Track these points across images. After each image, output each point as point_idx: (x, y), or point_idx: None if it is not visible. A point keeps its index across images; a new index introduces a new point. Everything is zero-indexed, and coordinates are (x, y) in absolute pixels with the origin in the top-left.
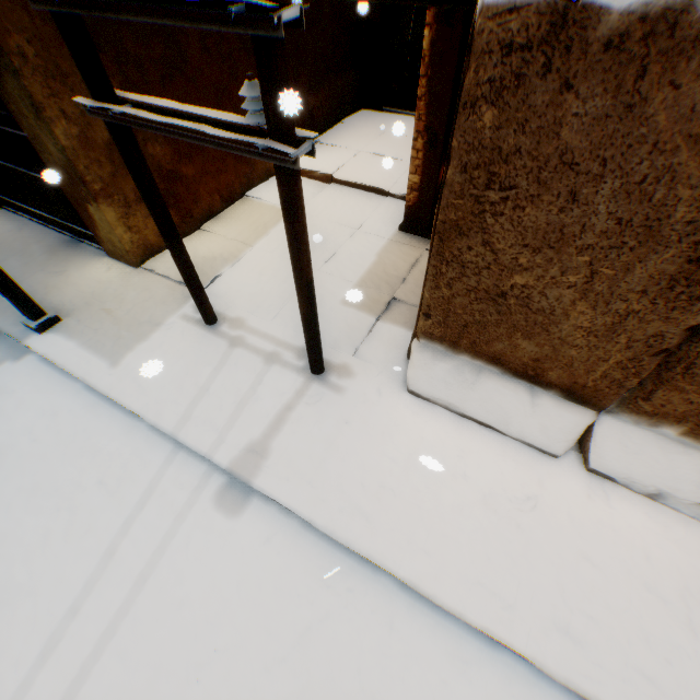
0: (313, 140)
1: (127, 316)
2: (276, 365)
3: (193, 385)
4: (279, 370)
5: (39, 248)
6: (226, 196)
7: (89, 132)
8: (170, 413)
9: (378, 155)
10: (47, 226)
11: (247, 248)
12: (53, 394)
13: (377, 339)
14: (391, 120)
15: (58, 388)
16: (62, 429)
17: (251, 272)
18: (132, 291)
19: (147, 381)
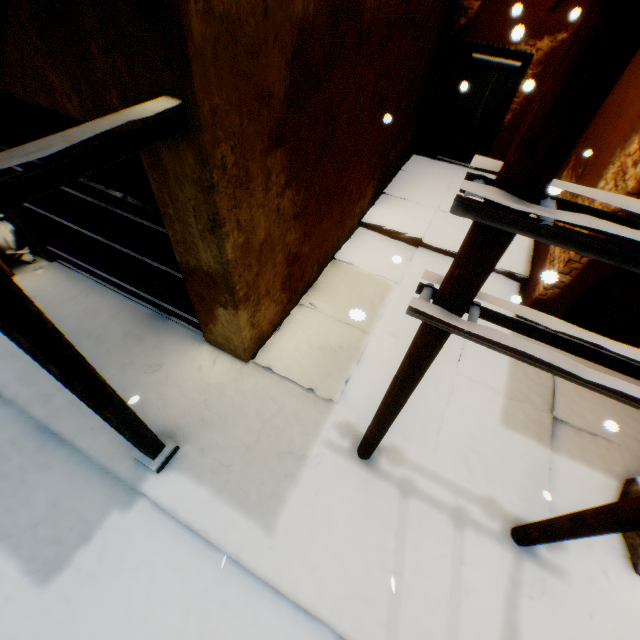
0: (381, 190)
1: (259, 443)
2: (469, 530)
3: (380, 566)
4: (476, 537)
5: (117, 327)
6: (321, 263)
7: (250, 237)
8: (370, 622)
9: (458, 216)
10: (118, 293)
11: (365, 337)
12: (189, 571)
13: (562, 482)
14: (449, 171)
15: (194, 561)
16: (220, 639)
17: (382, 374)
18: (252, 400)
19: (320, 559)
